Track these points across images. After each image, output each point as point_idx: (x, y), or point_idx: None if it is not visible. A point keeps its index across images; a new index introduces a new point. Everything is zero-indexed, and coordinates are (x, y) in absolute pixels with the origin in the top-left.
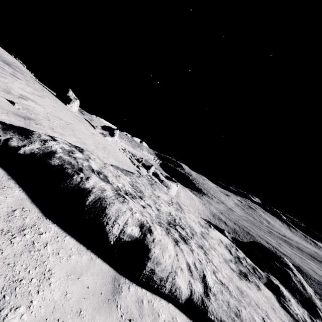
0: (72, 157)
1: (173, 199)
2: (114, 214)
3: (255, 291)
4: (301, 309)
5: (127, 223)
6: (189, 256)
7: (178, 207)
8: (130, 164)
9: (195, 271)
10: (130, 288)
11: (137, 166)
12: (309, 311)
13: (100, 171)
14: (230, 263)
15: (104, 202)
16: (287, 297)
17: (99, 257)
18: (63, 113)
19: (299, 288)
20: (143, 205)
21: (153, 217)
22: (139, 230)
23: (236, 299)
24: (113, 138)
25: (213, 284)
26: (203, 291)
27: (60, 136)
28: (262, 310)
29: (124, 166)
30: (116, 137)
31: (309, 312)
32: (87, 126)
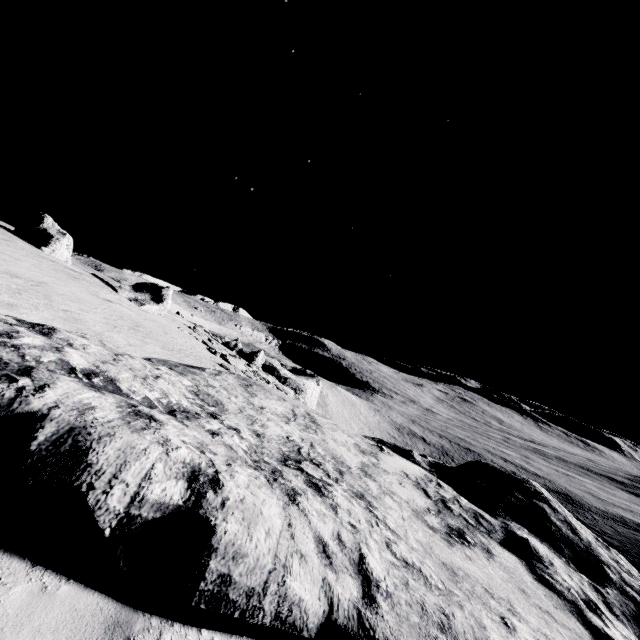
0: (8, 345)
1: (299, 408)
2: (114, 461)
3: (482, 562)
4: (576, 575)
5: (149, 477)
6: (324, 521)
7: (310, 422)
8: (204, 353)
9: (340, 553)
10: (163, 639)
11: (223, 356)
12: (591, 576)
13: (95, 371)
14: (426, 517)
15: (85, 436)
16: (546, 557)
17: (71, 580)
18: (24, 265)
19: (566, 533)
20: (213, 429)
21: (240, 451)
22: (184, 487)
23: (441, 592)
24: (162, 305)
25: (384, 571)
26: (360, 593)
27: (4, 310)
28: (500, 600)
29: (186, 359)
30: (168, 302)
31: (591, 577)
32: (95, 287)
